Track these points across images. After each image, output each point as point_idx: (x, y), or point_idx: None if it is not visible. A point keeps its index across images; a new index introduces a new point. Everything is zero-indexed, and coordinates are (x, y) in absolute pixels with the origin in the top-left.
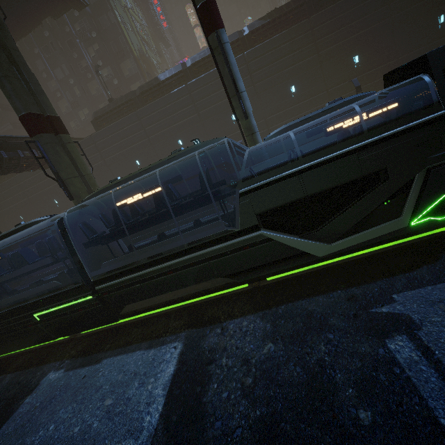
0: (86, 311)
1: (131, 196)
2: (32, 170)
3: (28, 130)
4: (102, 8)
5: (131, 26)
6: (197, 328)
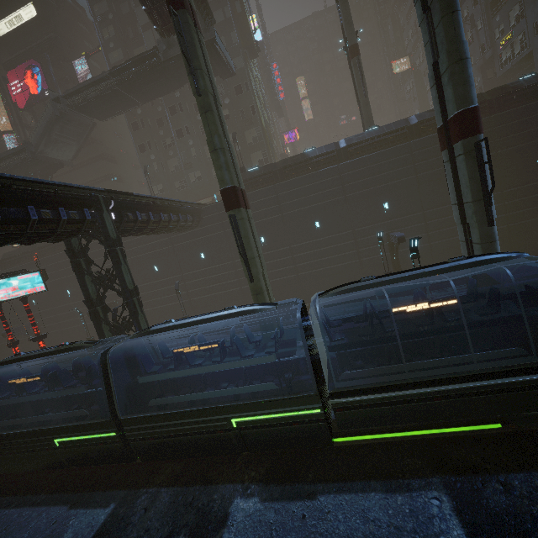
0: (302, 426)
1: (414, 304)
2: (156, 233)
3: (228, 203)
4: (239, 77)
5: (259, 95)
6: (454, 475)
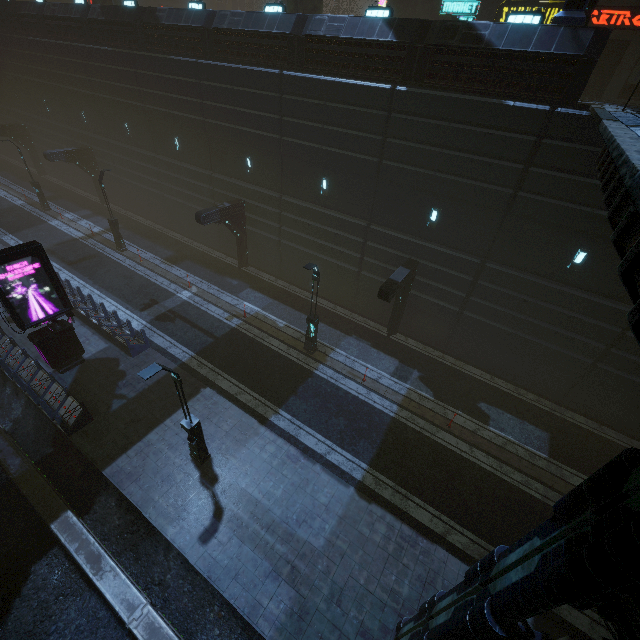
0: None
1: None
2: None
3: None
4: None
5: None
6: None
